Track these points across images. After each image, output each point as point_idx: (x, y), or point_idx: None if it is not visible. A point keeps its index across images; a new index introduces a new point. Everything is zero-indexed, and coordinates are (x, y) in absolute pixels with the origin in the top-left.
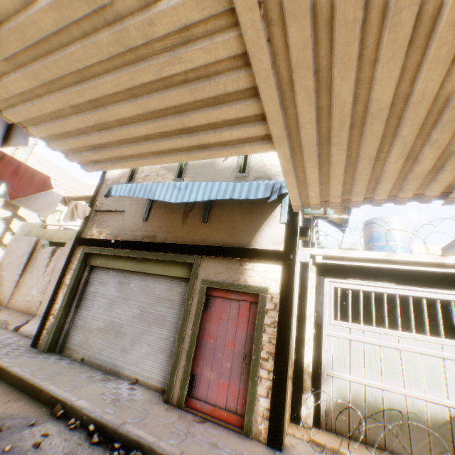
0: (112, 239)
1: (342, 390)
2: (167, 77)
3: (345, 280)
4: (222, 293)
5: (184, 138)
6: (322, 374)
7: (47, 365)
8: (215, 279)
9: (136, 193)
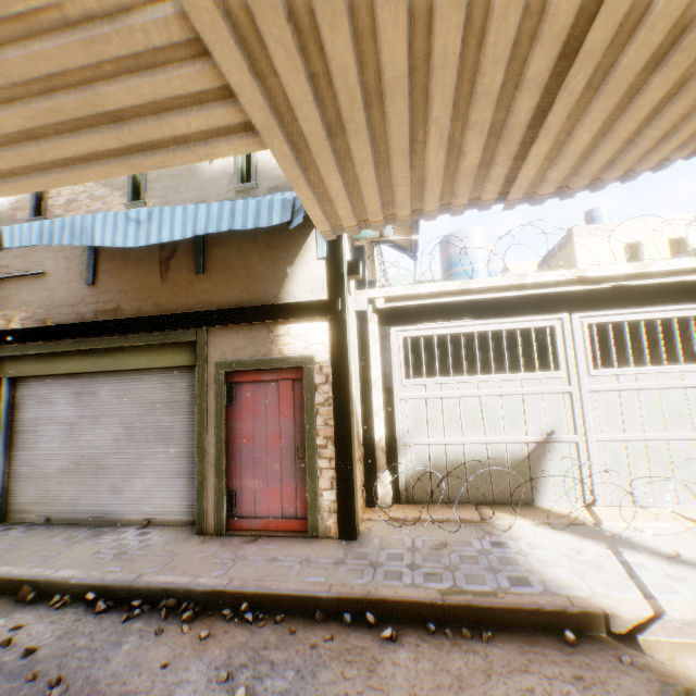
0: (38, 326)
1: (421, 457)
2: (25, 13)
3: (415, 326)
4: (250, 377)
5: (106, 134)
6: (398, 446)
7: None
8: (235, 359)
9: (57, 238)
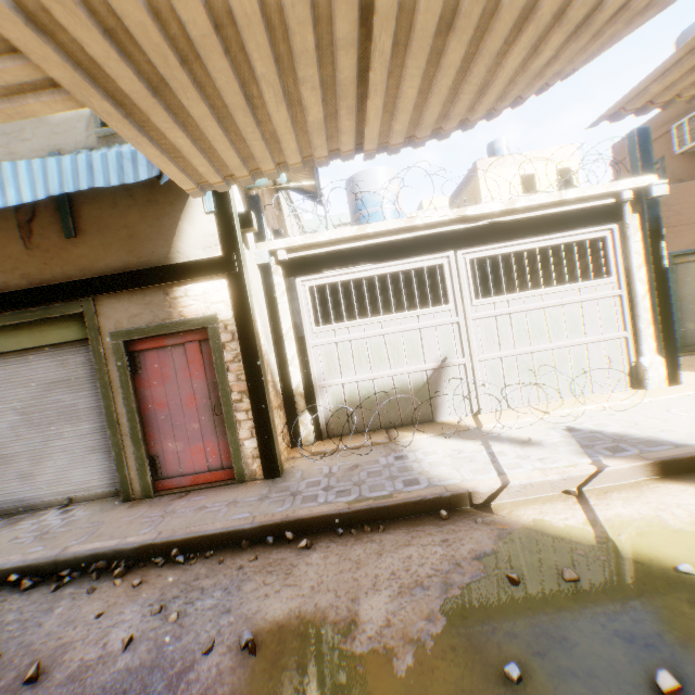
0: None
1: (337, 396)
2: None
3: (319, 274)
4: (153, 343)
5: None
6: (315, 389)
7: None
8: (133, 327)
9: None
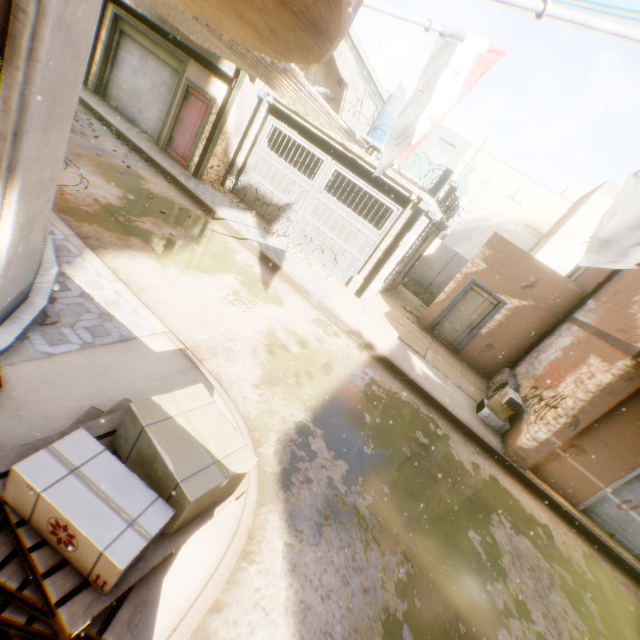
0: (135, 10)
1: (249, 182)
2: None
3: (279, 122)
4: (196, 94)
5: None
6: (244, 171)
7: (94, 99)
8: (193, 82)
9: None
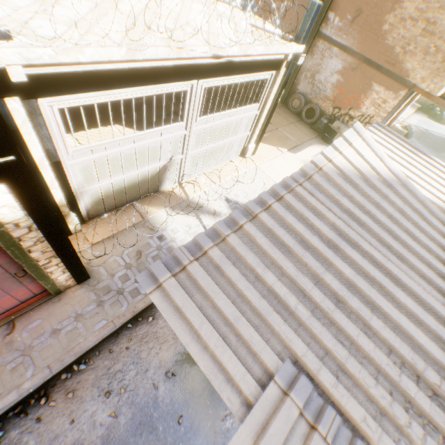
0: None
1: (96, 195)
2: None
3: (72, 95)
4: None
5: None
6: (76, 197)
7: None
8: None
9: None
